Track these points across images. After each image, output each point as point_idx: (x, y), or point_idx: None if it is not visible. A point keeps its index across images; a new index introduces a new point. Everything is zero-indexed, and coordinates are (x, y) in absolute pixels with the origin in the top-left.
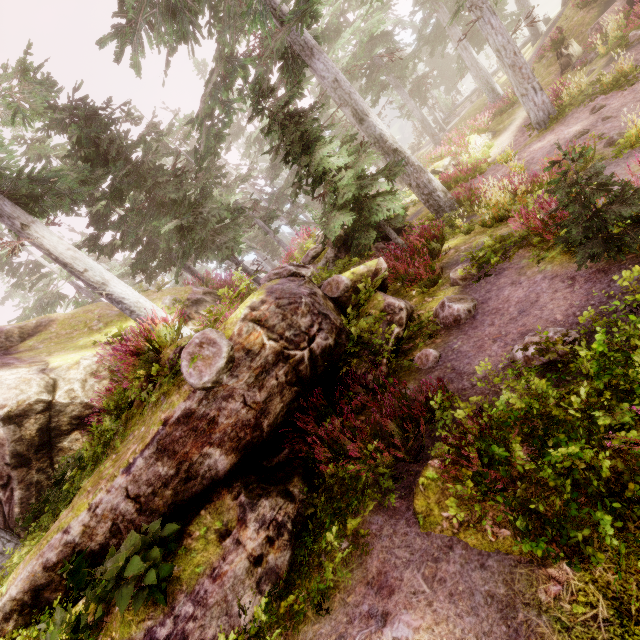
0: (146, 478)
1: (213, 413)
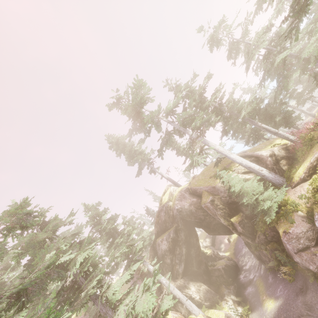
0: None
1: None
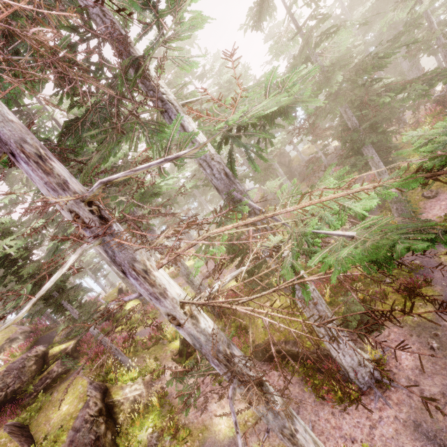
0: None
1: None
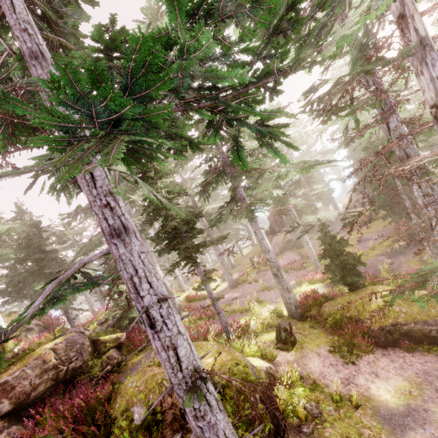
0: None
1: (16, 384)
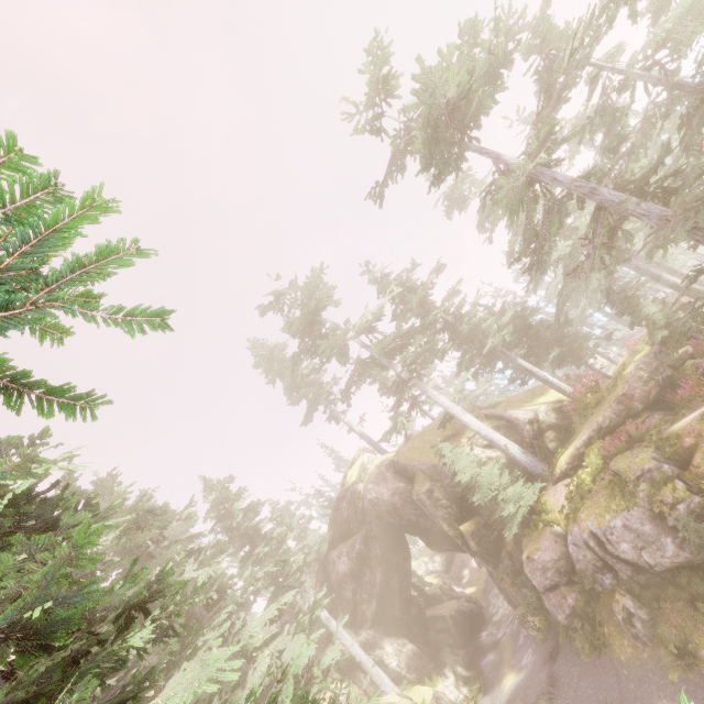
0: (616, 409)
1: (632, 393)
